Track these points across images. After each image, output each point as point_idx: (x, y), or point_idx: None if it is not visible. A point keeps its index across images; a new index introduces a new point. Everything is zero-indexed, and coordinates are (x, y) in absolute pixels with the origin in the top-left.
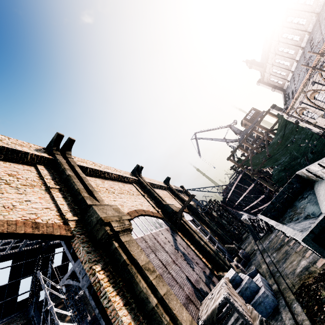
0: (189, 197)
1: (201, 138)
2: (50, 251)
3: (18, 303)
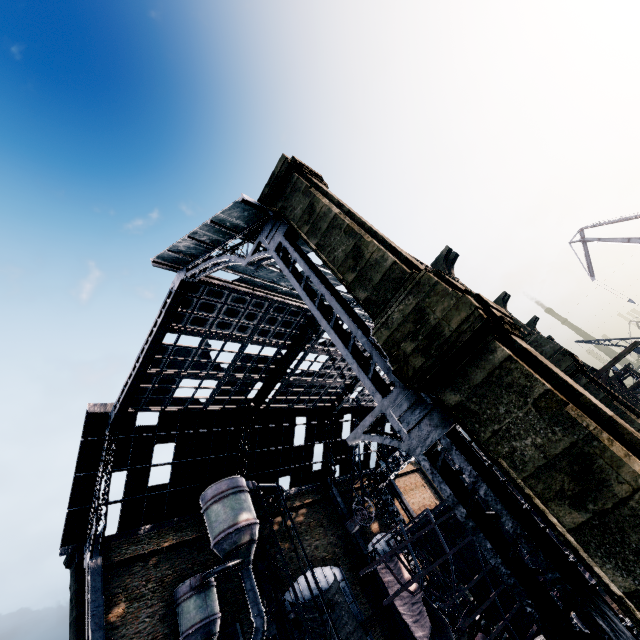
0: (628, 346)
1: (597, 239)
2: (338, 416)
3: (313, 473)
